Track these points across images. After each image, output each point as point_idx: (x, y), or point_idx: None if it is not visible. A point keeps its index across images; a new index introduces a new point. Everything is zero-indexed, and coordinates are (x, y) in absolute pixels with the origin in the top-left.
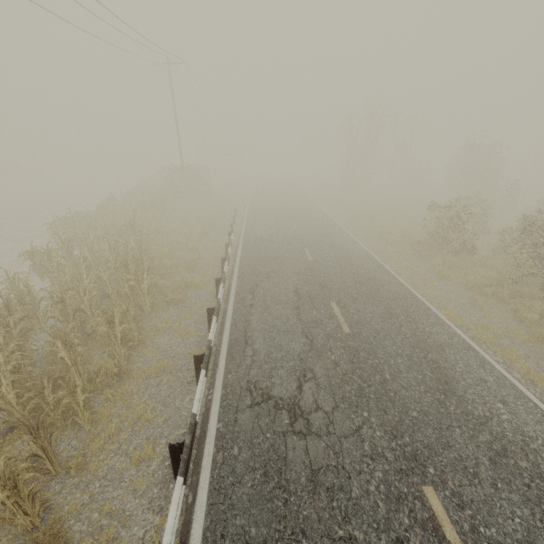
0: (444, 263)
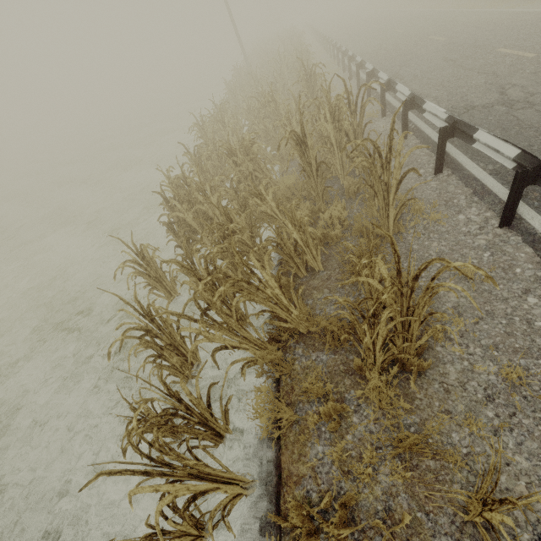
0: None
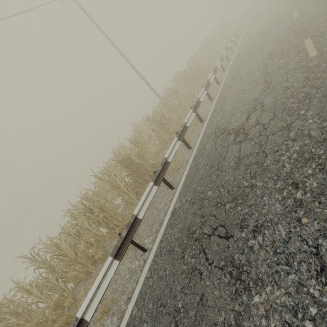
0: None
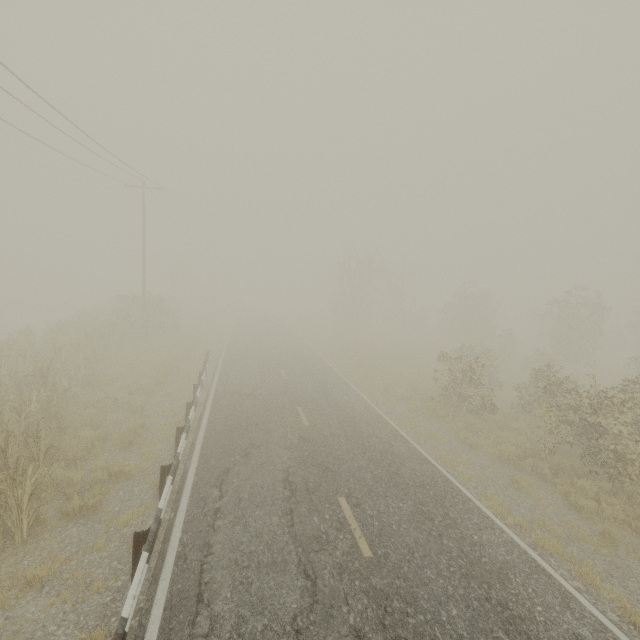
0: (466, 424)
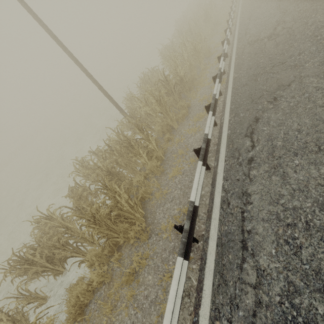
0: None
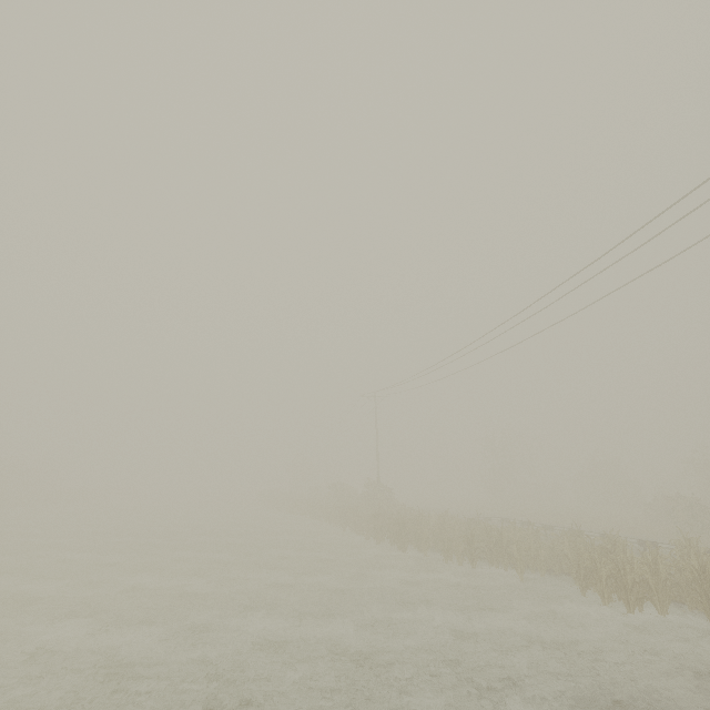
0: None
